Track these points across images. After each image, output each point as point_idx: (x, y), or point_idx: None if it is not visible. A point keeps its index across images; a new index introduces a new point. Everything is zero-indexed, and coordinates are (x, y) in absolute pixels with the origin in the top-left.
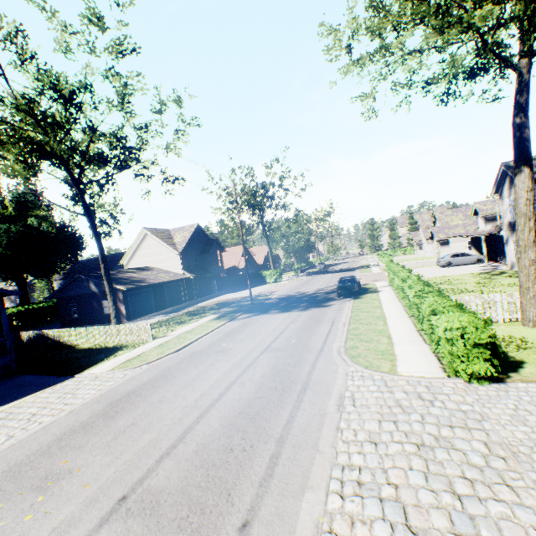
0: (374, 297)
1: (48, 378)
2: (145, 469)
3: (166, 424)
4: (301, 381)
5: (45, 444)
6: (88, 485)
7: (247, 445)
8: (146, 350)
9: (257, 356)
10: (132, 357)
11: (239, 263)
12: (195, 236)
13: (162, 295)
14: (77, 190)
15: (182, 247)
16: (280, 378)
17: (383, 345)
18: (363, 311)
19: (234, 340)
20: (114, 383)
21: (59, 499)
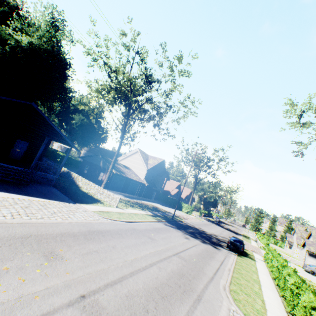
0: (252, 263)
1: (65, 196)
2: (97, 285)
3: (113, 264)
4: (197, 292)
5: (55, 232)
6: (68, 273)
7: (157, 315)
8: (111, 211)
9: (170, 255)
10: (104, 210)
11: (172, 190)
12: (159, 165)
13: (127, 185)
14: (126, 119)
15: (150, 167)
16: (183, 280)
17: (258, 305)
18: (243, 268)
19: (159, 235)
20: (93, 220)
21: (54, 271)
